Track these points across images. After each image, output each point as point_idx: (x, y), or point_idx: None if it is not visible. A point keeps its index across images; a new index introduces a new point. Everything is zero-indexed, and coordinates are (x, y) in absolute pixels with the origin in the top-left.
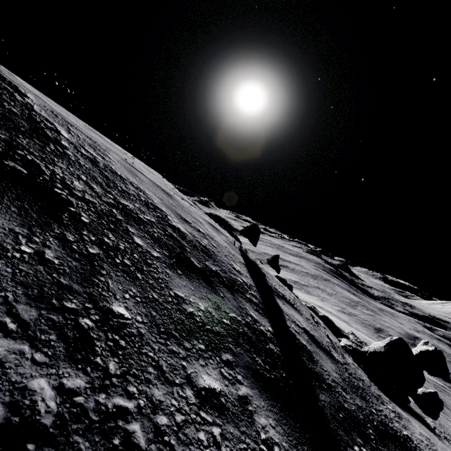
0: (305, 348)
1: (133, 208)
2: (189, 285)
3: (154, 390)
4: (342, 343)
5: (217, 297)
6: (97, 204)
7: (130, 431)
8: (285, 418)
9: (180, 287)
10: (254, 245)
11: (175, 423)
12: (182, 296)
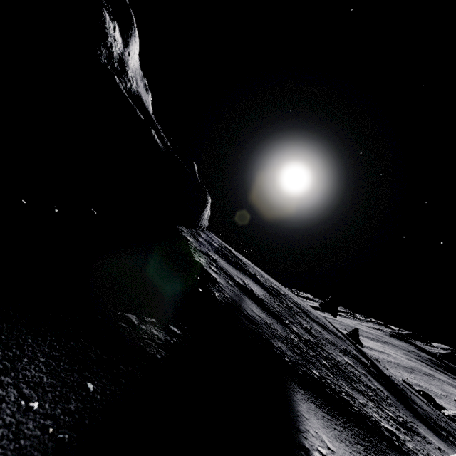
0: (398, 385)
1: (276, 288)
2: (318, 327)
3: (332, 352)
4: (445, 413)
5: (332, 336)
6: (269, 286)
7: (332, 356)
8: (388, 392)
9: (316, 326)
10: (334, 316)
11: (343, 362)
12: (319, 330)
